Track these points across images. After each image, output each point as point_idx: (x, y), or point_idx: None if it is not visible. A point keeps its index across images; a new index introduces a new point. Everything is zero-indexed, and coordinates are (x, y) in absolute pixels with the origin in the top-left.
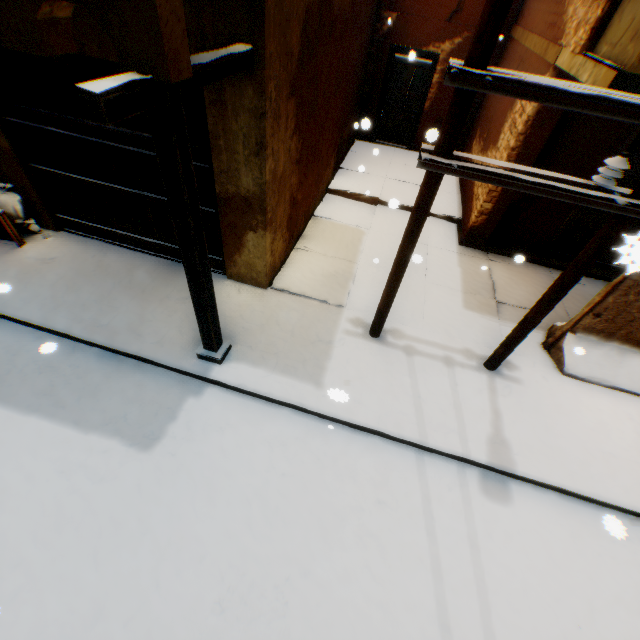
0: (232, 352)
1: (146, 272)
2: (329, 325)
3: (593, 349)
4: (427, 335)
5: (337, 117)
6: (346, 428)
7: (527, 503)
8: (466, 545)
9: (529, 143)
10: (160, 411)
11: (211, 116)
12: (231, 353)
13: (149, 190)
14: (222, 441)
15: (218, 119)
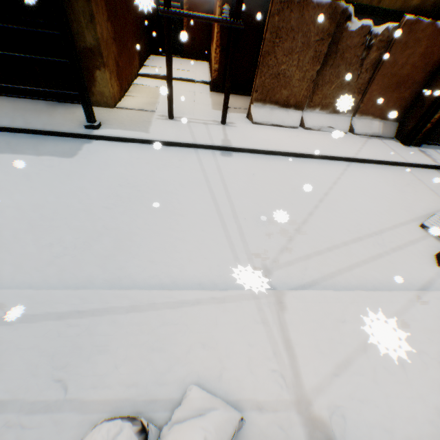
0: (102, 126)
1: (43, 105)
2: (149, 117)
3: (261, 109)
4: (196, 117)
5: (133, 30)
6: (163, 146)
7: (238, 156)
8: (215, 166)
9: (223, 30)
10: (73, 148)
11: (65, 3)
12: (102, 126)
13: (36, 54)
14: (107, 153)
15: (68, 5)
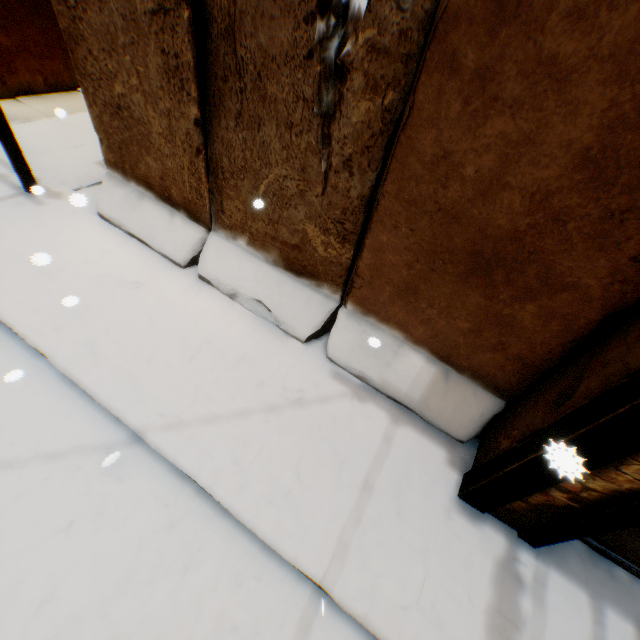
0: None
1: None
2: None
3: (120, 189)
4: None
5: None
6: None
7: None
8: None
9: None
10: None
11: None
12: None
13: None
14: None
15: None
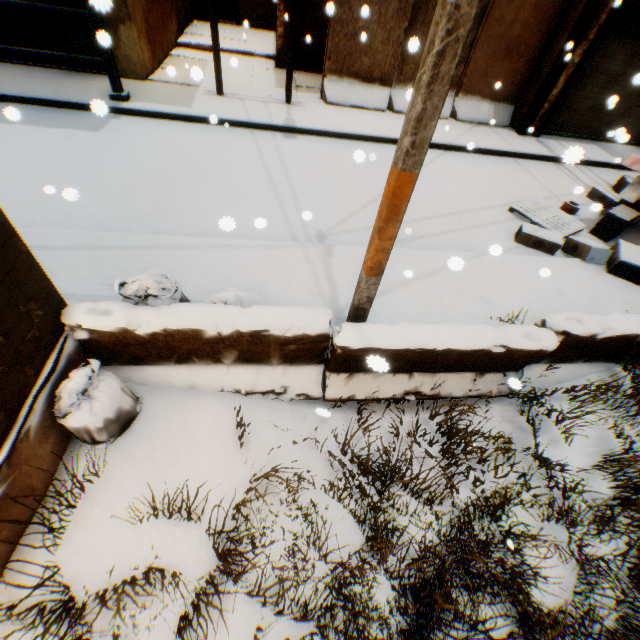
0: (132, 99)
1: (54, 75)
2: (191, 92)
3: (337, 85)
4: (253, 95)
5: None
6: (210, 125)
7: (305, 139)
8: (274, 147)
9: None
10: (97, 123)
11: None
12: (132, 100)
13: (41, 2)
14: (140, 129)
15: None
